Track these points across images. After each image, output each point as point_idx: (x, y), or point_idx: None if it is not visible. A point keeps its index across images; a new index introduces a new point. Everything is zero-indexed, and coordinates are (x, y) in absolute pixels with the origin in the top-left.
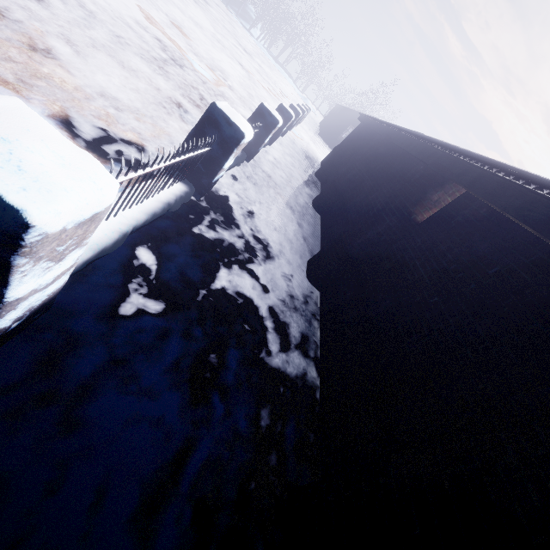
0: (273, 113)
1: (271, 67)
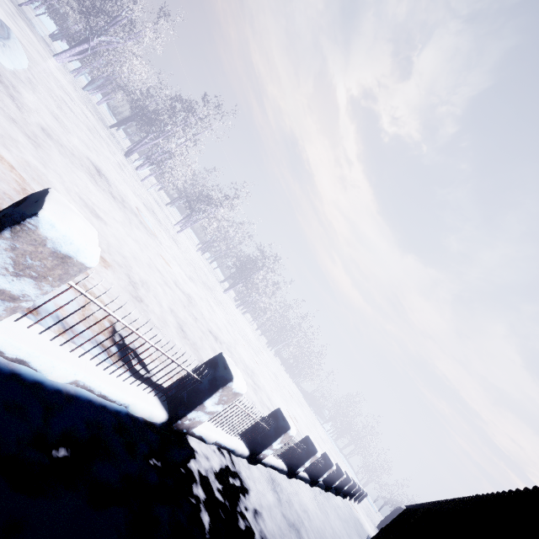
0: (342, 469)
1: (336, 454)
